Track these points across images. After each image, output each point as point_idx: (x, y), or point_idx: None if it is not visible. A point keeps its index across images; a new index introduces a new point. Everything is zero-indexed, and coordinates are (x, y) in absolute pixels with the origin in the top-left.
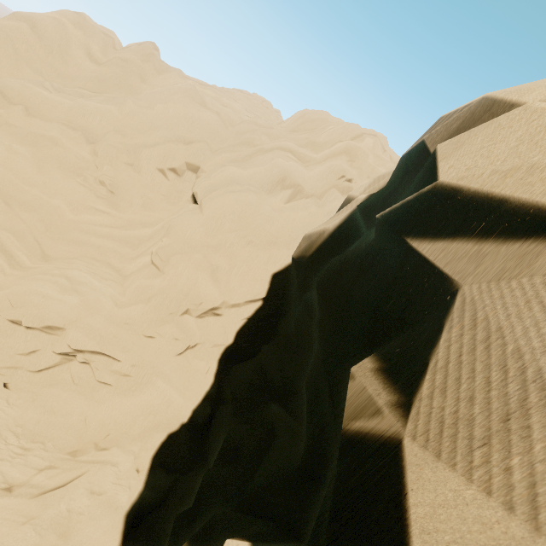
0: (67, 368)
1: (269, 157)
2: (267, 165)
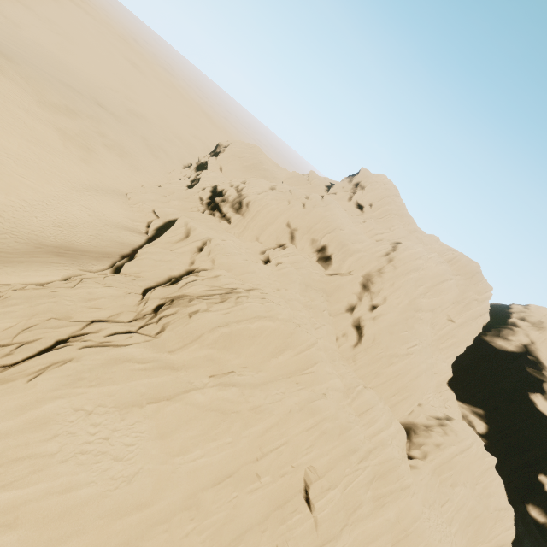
0: None
1: (474, 306)
2: (475, 310)
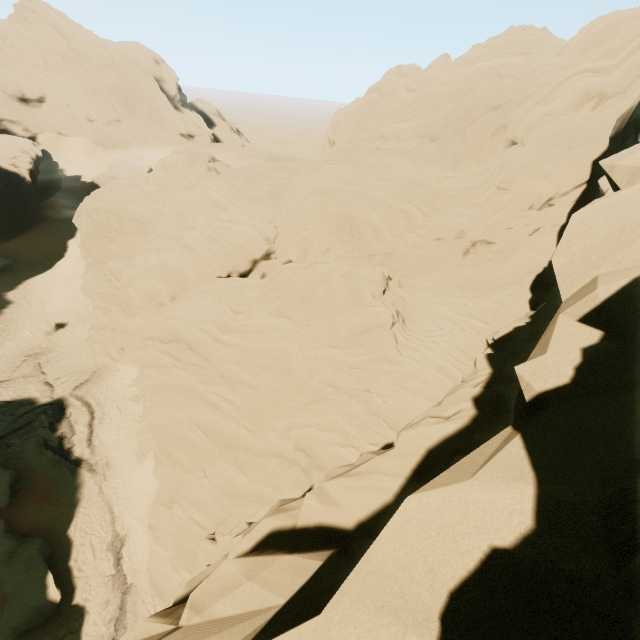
0: (463, 260)
1: (568, 85)
2: (569, 92)
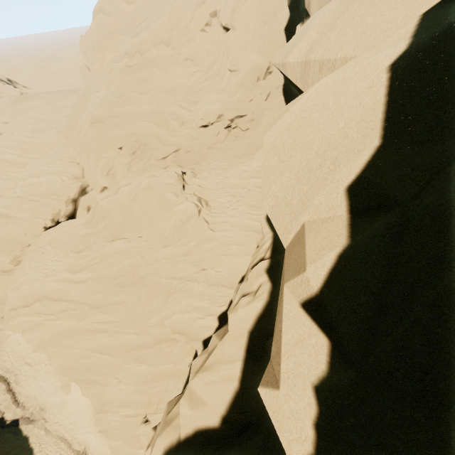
0: (230, 135)
1: None
2: None
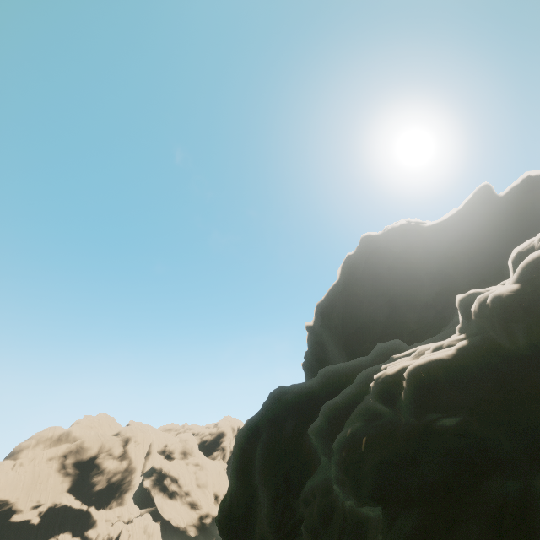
0: None
1: None
2: None
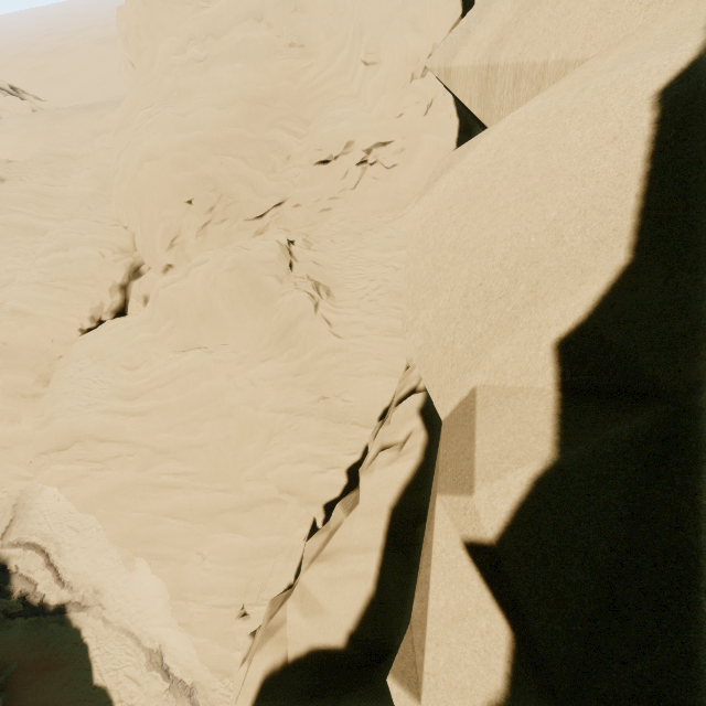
0: (367, 177)
1: None
2: None
